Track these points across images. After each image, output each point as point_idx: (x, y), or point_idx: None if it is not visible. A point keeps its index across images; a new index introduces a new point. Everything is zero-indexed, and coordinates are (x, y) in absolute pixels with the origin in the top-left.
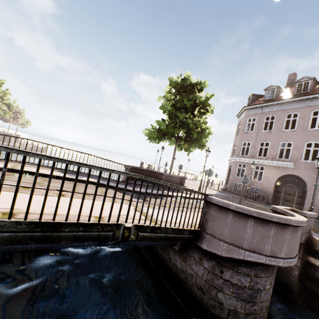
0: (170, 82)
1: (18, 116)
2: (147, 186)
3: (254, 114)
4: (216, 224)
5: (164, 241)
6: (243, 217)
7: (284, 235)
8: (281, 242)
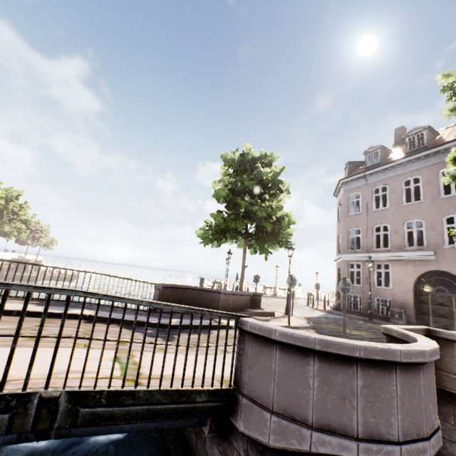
0: (223, 160)
1: (39, 235)
2: (97, 309)
3: (357, 188)
4: (256, 374)
5: (146, 422)
6: (299, 353)
7: (389, 385)
8: (386, 404)
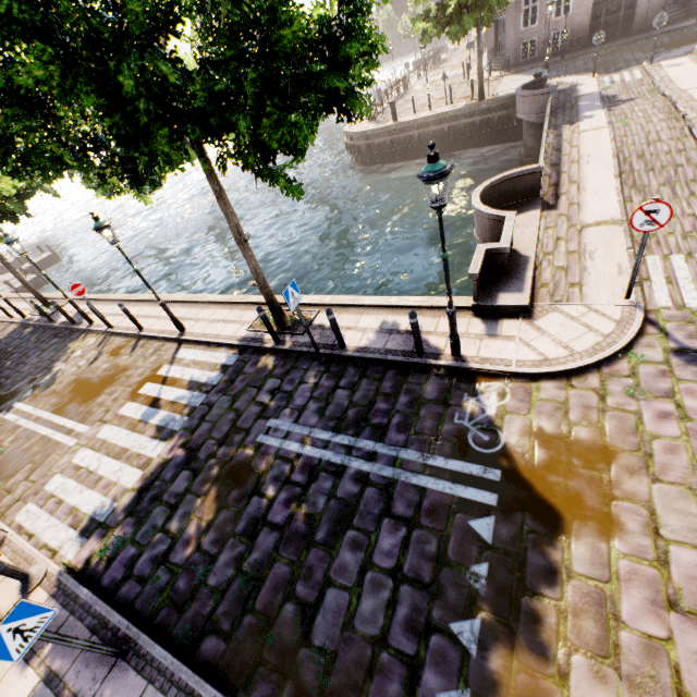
0: None
1: None
2: None
3: None
4: None
5: None
6: None
7: None
8: None
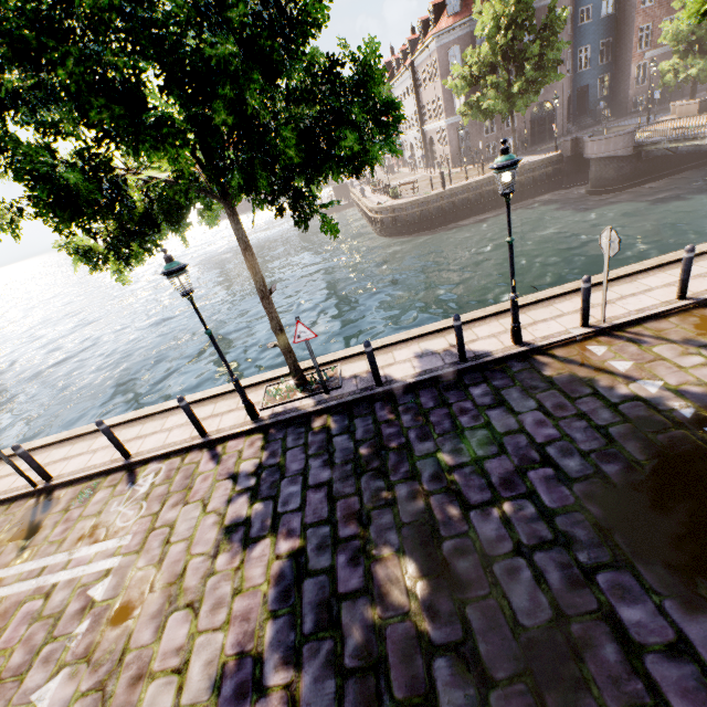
0: None
1: None
2: None
3: None
4: None
5: None
6: None
7: None
8: None
